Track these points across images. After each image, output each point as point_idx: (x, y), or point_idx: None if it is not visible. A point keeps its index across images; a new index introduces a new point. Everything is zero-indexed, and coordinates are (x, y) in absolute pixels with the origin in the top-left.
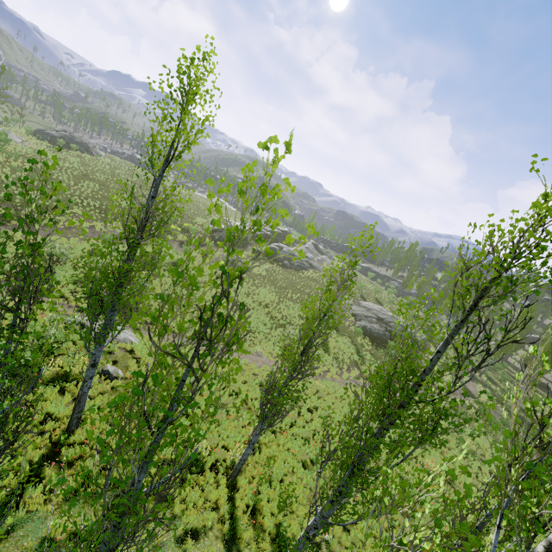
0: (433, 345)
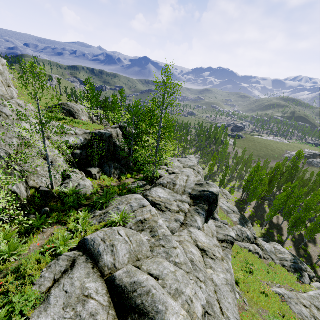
0: None
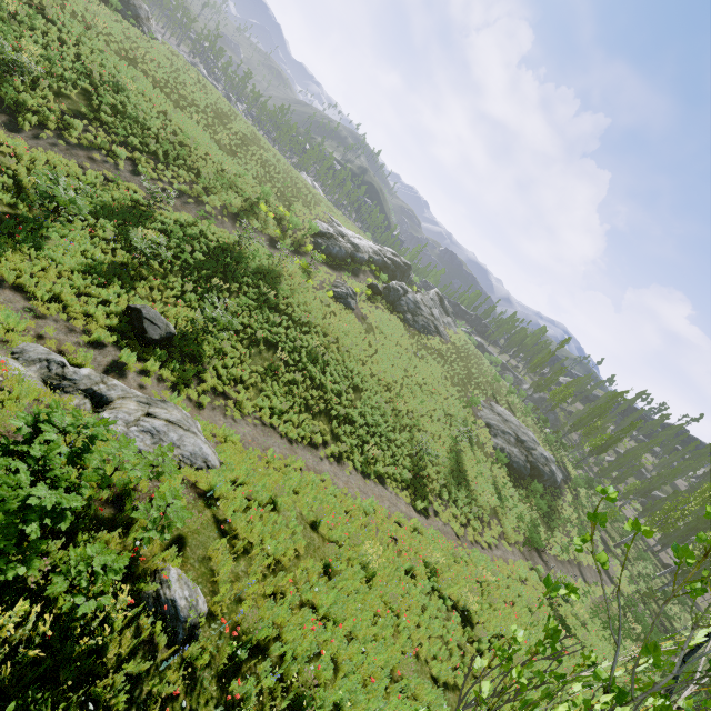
0: (569, 490)
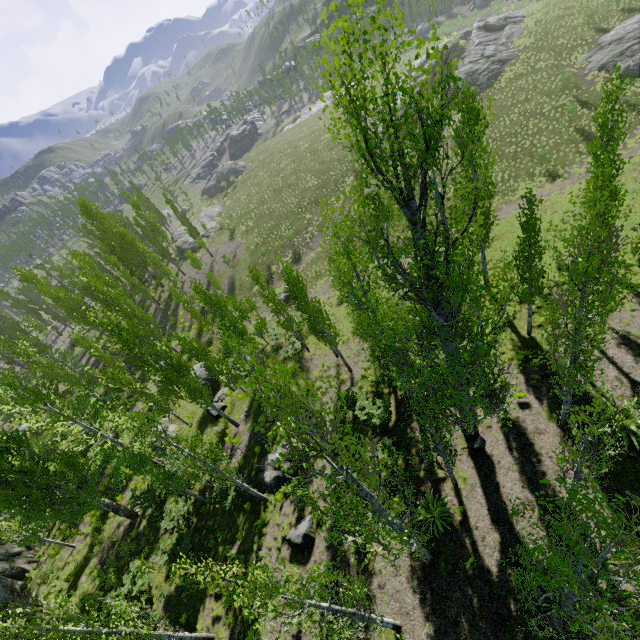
0: None
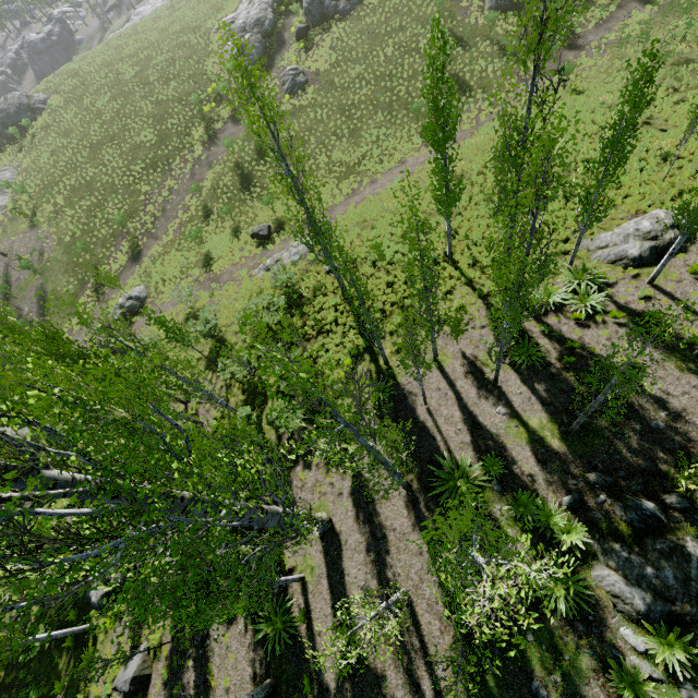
0: None
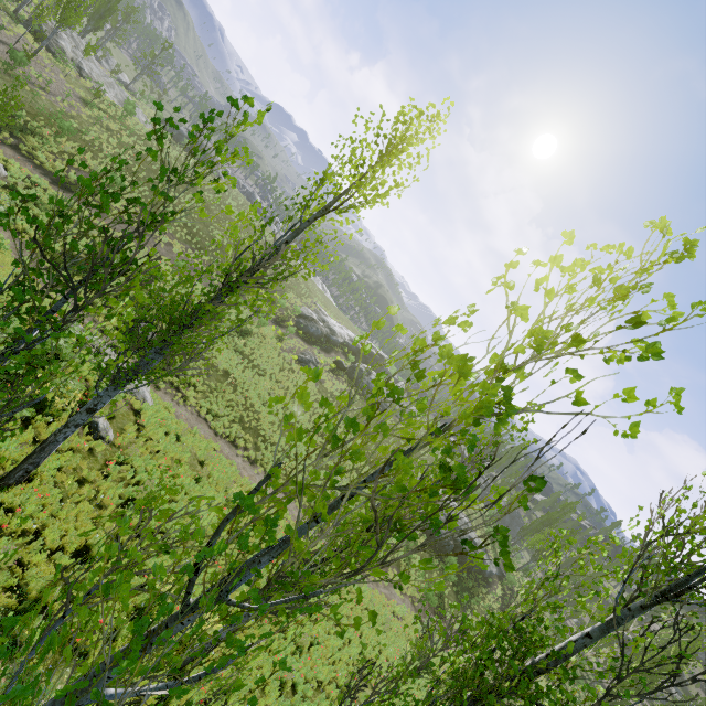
0: (501, 586)
